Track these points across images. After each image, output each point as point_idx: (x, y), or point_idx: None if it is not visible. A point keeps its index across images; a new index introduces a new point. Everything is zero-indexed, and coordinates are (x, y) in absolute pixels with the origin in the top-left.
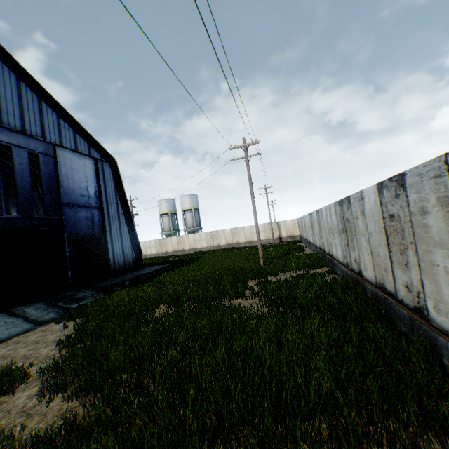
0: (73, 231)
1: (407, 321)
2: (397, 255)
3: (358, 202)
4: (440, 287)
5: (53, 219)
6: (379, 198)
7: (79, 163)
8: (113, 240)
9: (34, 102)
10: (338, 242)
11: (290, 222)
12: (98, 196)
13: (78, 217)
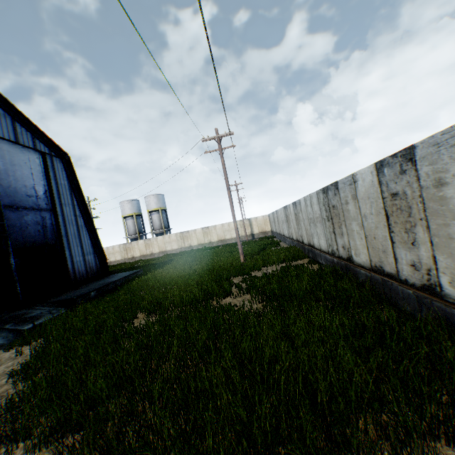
0: (19, 239)
1: (413, 301)
2: (401, 234)
3: (348, 186)
4: None
5: None
6: (378, 177)
7: (22, 157)
8: (71, 246)
9: None
10: (321, 231)
11: (261, 218)
12: (49, 196)
13: (24, 222)
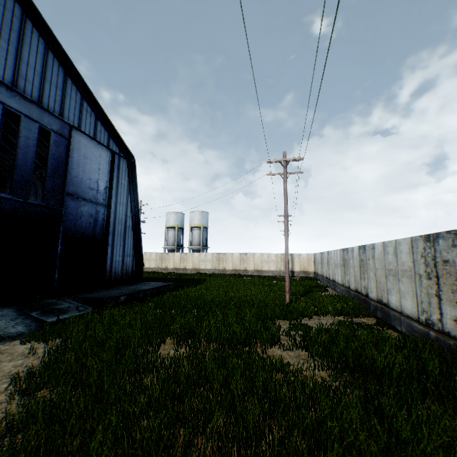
0: (71, 227)
1: None
2: None
3: None
4: None
5: (51, 208)
6: None
7: (94, 152)
8: (114, 244)
9: (59, 76)
10: (409, 289)
11: (305, 256)
12: (108, 192)
13: (80, 212)
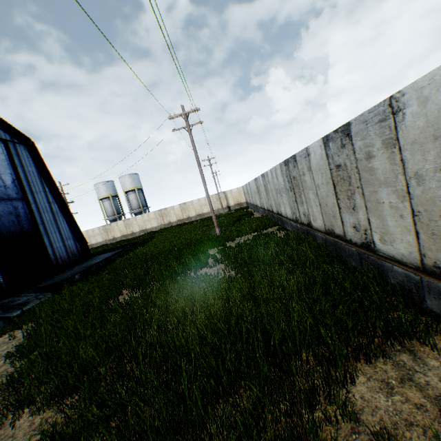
0: None
1: (356, 256)
2: (345, 200)
3: (304, 159)
4: (386, 221)
5: None
6: (326, 151)
7: None
8: (49, 233)
9: None
10: (286, 200)
11: (235, 191)
12: (18, 185)
13: None
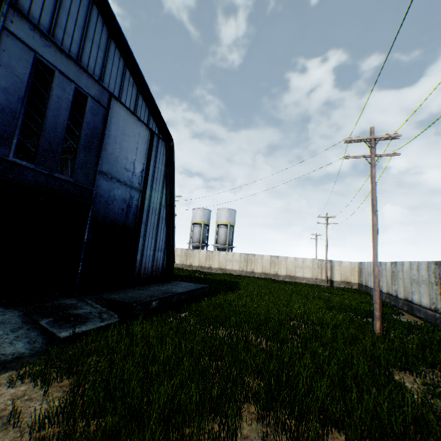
0: (101, 211)
1: None
2: None
3: None
4: None
5: (80, 186)
6: None
7: (133, 128)
8: (146, 236)
9: (102, 35)
10: None
11: (347, 264)
12: (144, 176)
13: (112, 195)
